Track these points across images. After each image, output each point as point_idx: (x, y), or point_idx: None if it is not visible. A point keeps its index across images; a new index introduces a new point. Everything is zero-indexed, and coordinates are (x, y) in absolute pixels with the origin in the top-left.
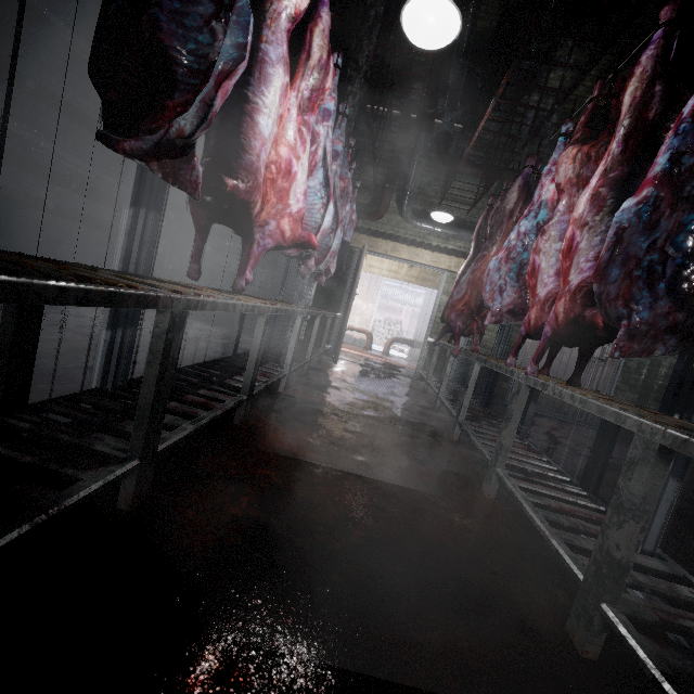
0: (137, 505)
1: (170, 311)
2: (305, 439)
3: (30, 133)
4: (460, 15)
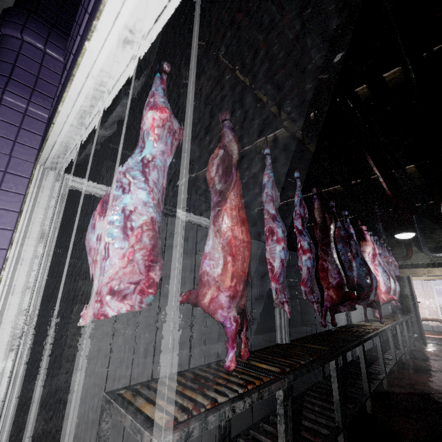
0: (388, 389)
1: (378, 335)
2: (429, 379)
3: None
4: (413, 233)
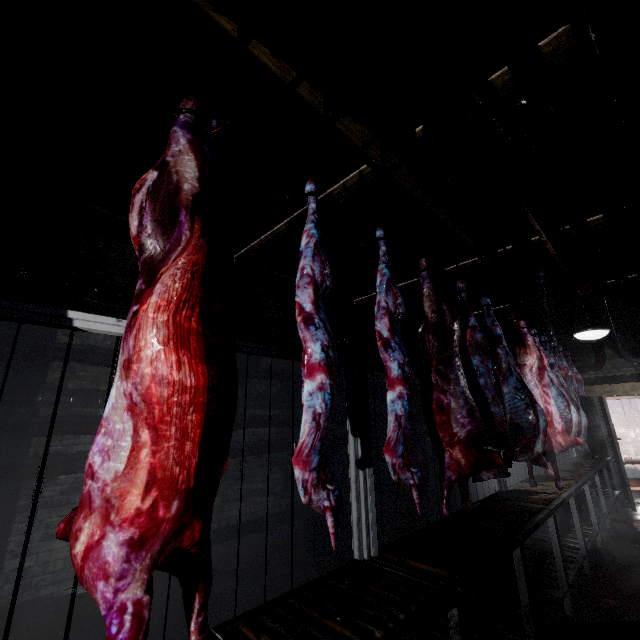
0: (574, 614)
1: (552, 516)
2: None
3: (381, 405)
4: (606, 329)
